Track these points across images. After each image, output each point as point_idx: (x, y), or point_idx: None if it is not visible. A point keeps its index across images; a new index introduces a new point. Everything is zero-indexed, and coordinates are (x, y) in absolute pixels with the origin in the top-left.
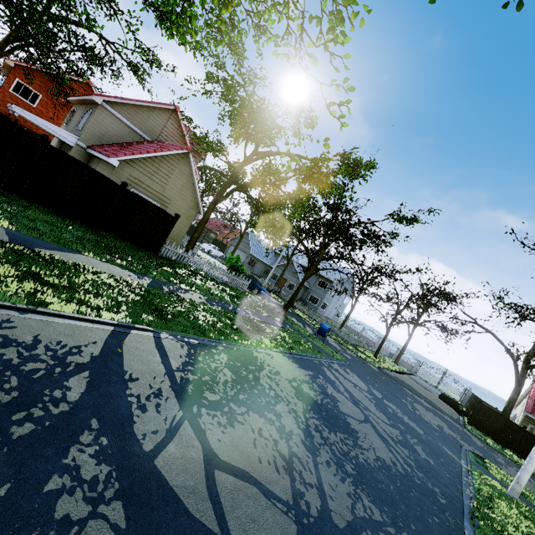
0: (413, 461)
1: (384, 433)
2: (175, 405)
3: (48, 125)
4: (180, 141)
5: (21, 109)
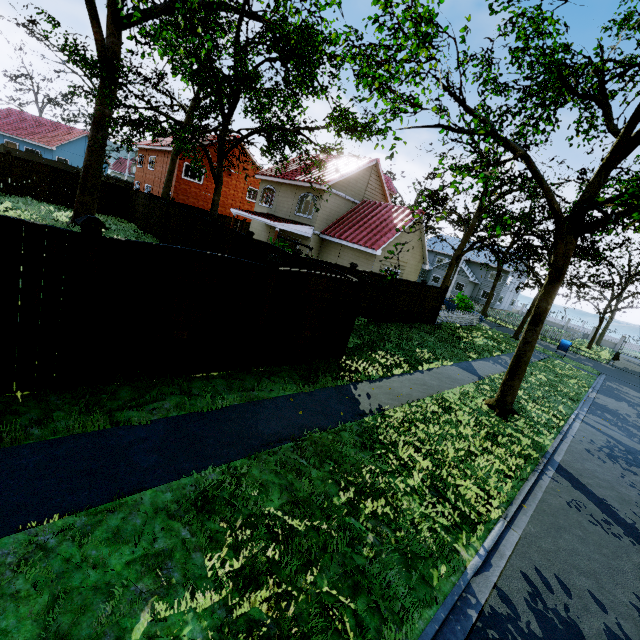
0: None
1: None
2: None
3: (295, 228)
4: (378, 191)
5: (280, 224)
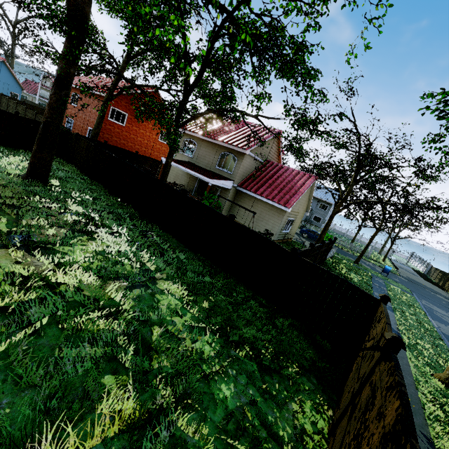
0: None
1: None
2: None
3: (222, 183)
4: (276, 153)
5: (213, 180)
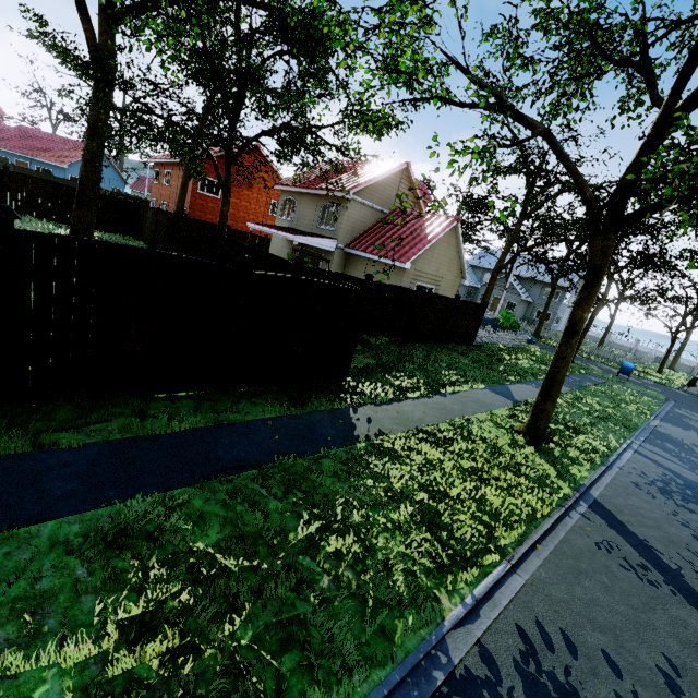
0: None
1: None
2: None
3: (316, 241)
4: (411, 199)
5: (298, 237)
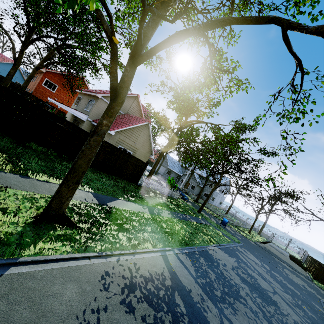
0: (308, 319)
1: (286, 300)
2: (212, 304)
3: (73, 111)
4: (138, 113)
5: (61, 105)
